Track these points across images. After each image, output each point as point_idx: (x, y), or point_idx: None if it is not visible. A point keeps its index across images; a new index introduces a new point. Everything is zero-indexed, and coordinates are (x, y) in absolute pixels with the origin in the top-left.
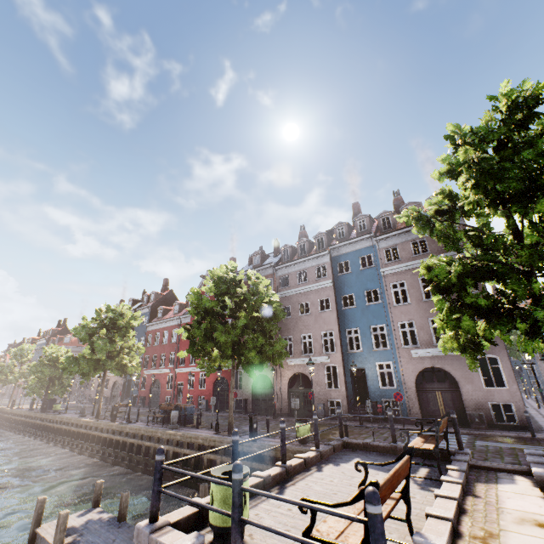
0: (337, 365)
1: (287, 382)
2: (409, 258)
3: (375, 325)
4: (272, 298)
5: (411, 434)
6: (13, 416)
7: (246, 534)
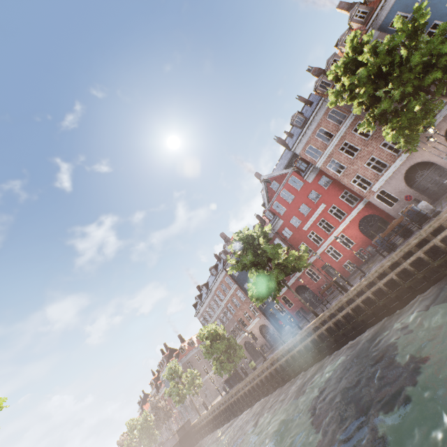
0: None
1: (445, 142)
2: None
3: None
4: (420, 21)
5: None
6: (220, 409)
7: None
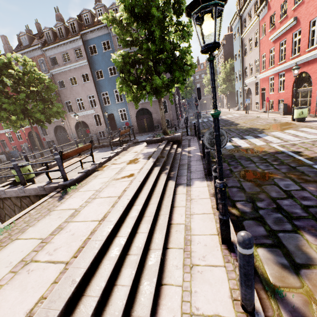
0: (99, 113)
1: (74, 127)
2: None
3: (116, 89)
4: (41, 77)
5: (131, 138)
6: None
7: (37, 181)
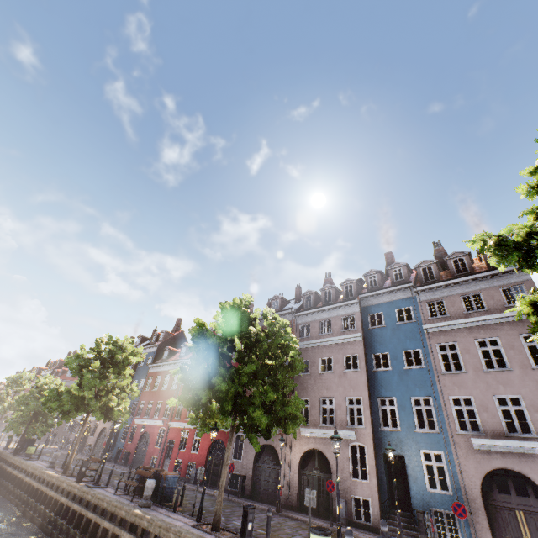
0: (366, 445)
1: (299, 459)
2: (460, 315)
3: (417, 396)
4: (290, 343)
5: None
6: None
7: None
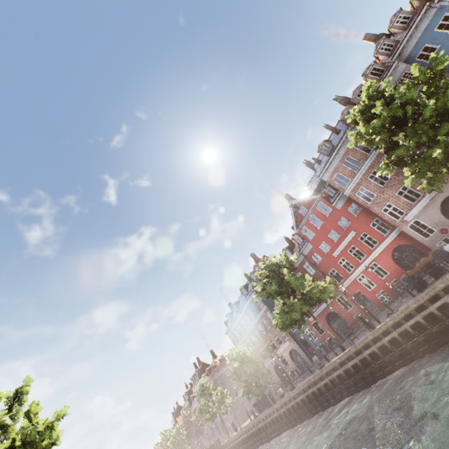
0: None
1: None
2: None
3: None
4: (439, 68)
5: None
6: (248, 433)
7: None
